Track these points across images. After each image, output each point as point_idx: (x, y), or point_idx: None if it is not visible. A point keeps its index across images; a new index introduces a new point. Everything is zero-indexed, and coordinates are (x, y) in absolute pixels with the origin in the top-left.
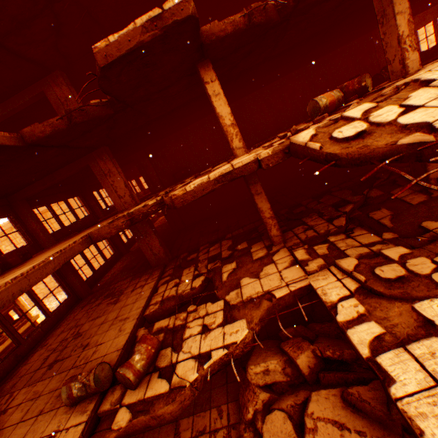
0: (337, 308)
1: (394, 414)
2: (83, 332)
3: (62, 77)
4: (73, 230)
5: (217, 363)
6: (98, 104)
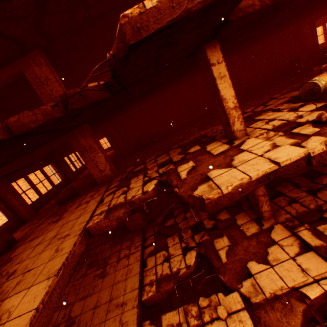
0: None
1: None
2: (76, 317)
3: (41, 56)
4: (50, 197)
5: None
6: (95, 87)
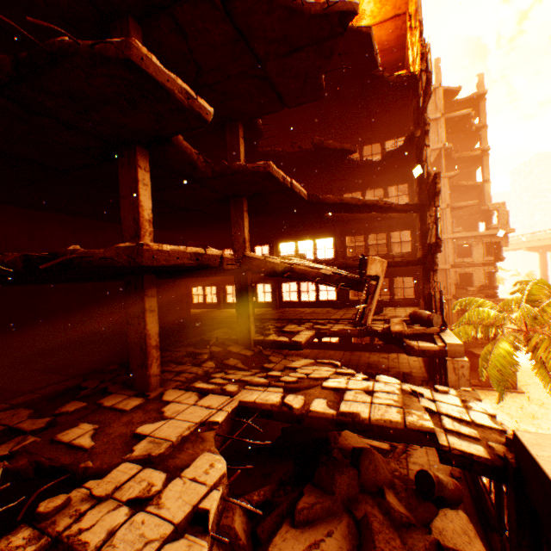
0: (288, 402)
1: (337, 489)
2: None
3: None
4: None
5: (216, 520)
6: None
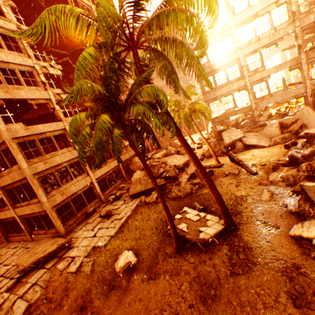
0: None
1: None
2: None
3: None
4: None
5: None
6: None
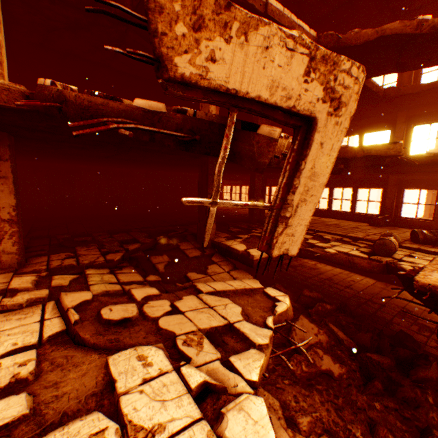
0: None
1: None
2: None
3: None
4: None
5: None
6: None
